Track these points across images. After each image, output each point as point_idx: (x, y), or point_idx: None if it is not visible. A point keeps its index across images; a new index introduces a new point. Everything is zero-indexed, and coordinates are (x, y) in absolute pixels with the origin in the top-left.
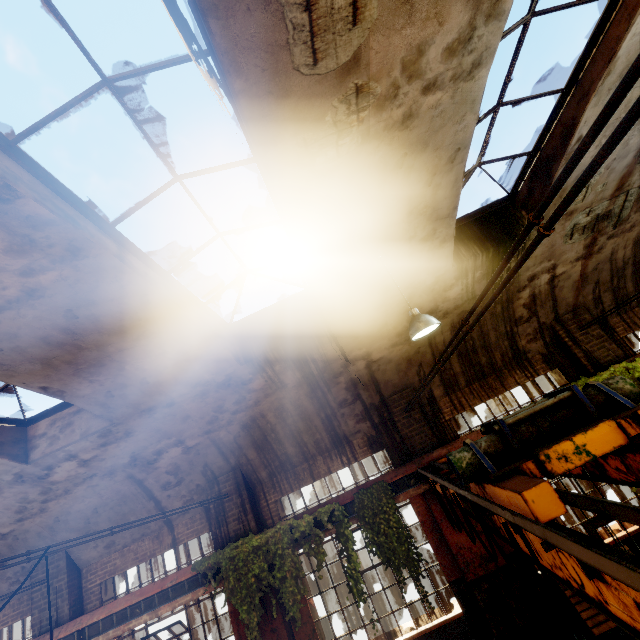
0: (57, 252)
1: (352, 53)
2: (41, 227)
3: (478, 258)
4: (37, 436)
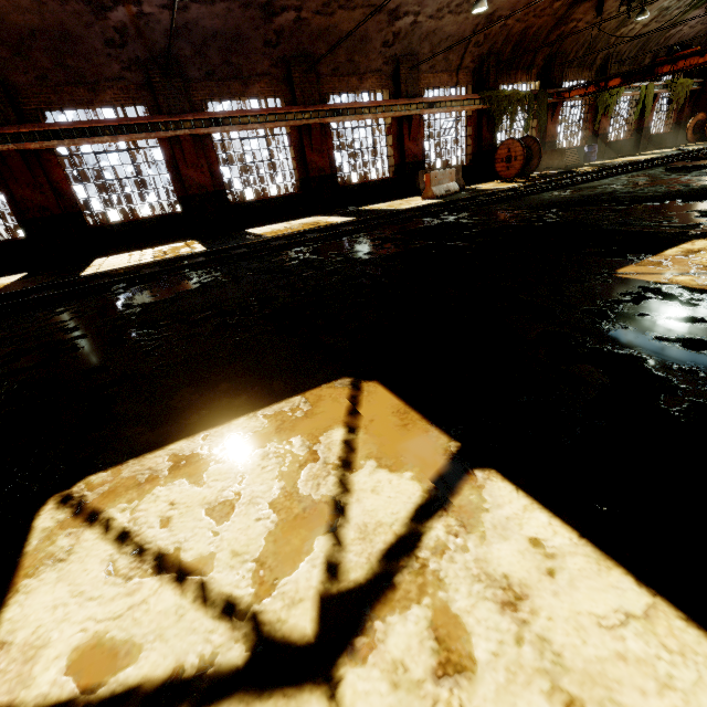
0: None
1: None
2: None
3: None
4: None
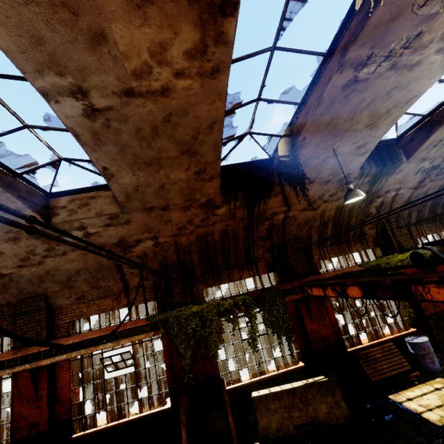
0: (206, 67)
1: (438, 9)
2: (218, 44)
3: (372, 170)
4: (58, 207)
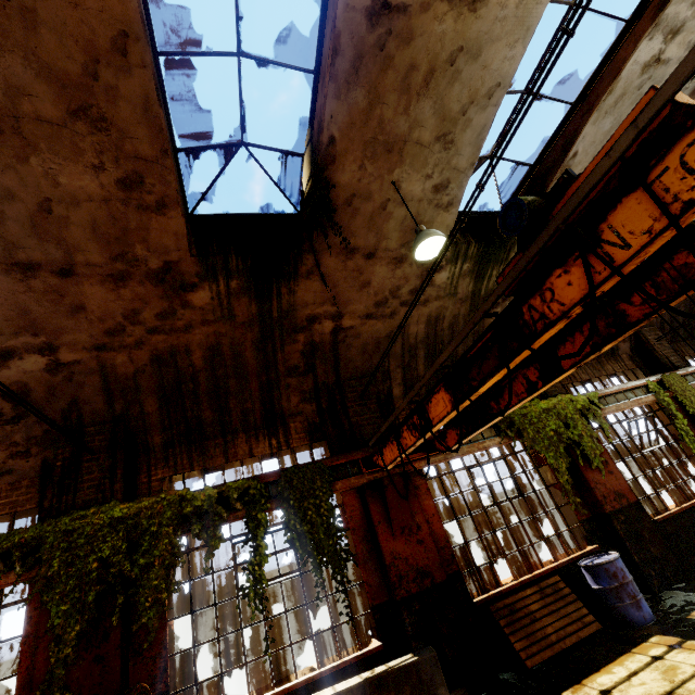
0: None
1: None
2: None
3: (471, 247)
4: None
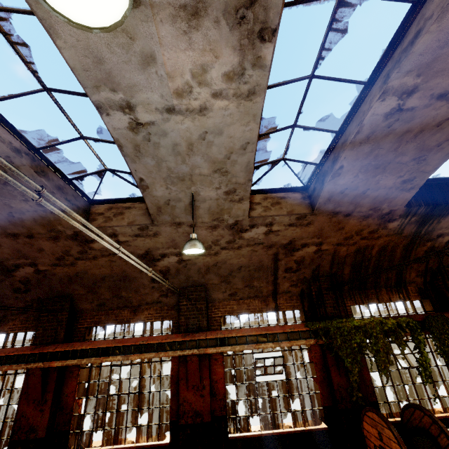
0: None
1: None
2: None
3: None
4: (254, 203)
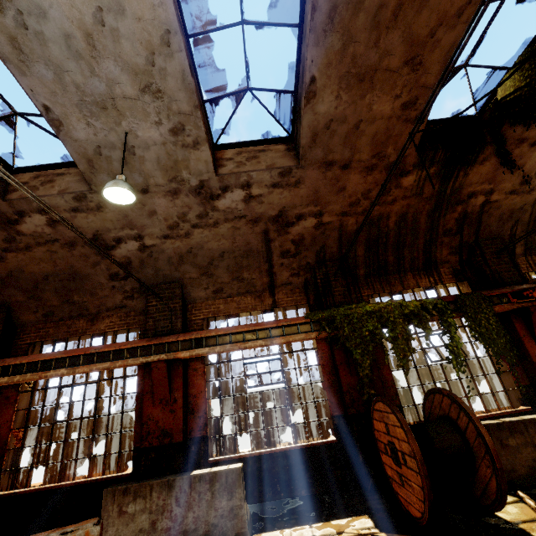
0: None
1: None
2: None
3: None
4: (224, 159)
